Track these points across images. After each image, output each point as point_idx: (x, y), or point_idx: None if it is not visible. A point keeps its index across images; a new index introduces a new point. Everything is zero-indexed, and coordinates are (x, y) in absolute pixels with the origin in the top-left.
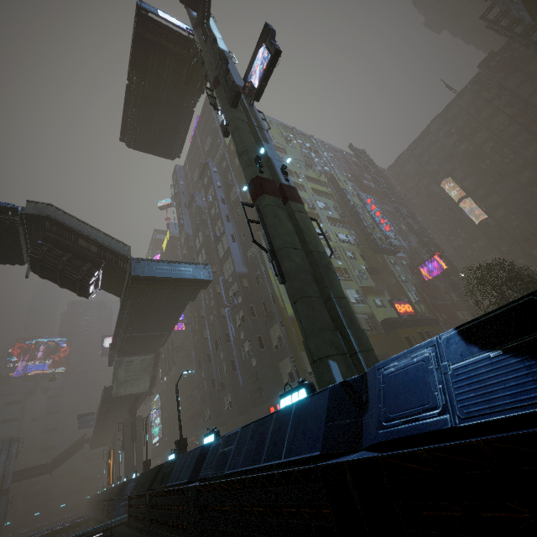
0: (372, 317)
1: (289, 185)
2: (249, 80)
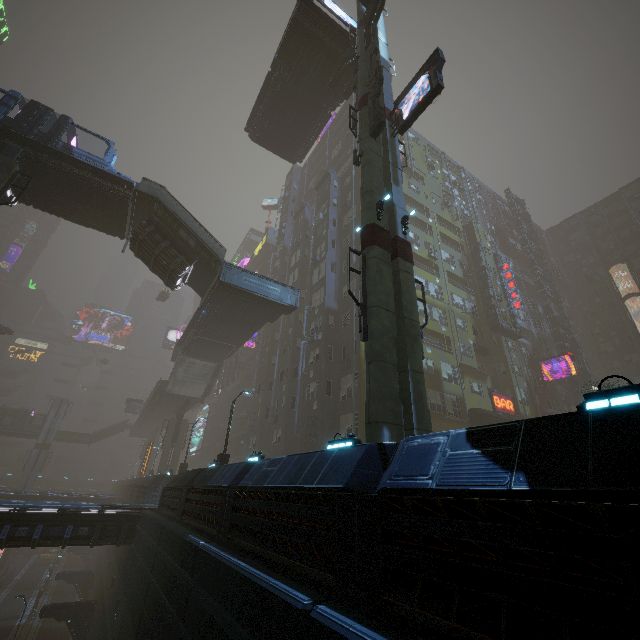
0: (460, 401)
1: (405, 239)
2: (400, 107)
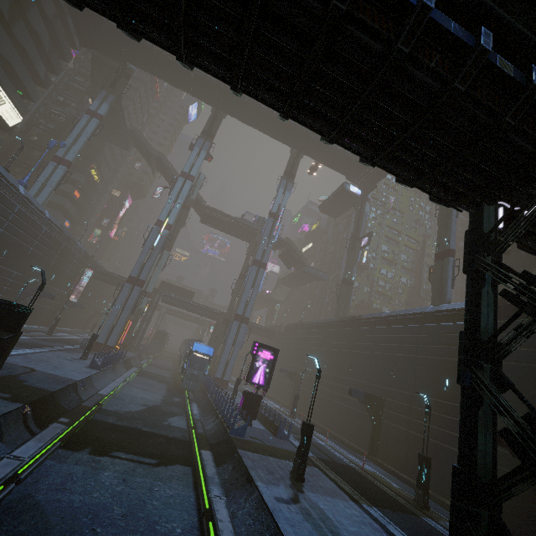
0: None
1: (353, 281)
2: (362, 241)
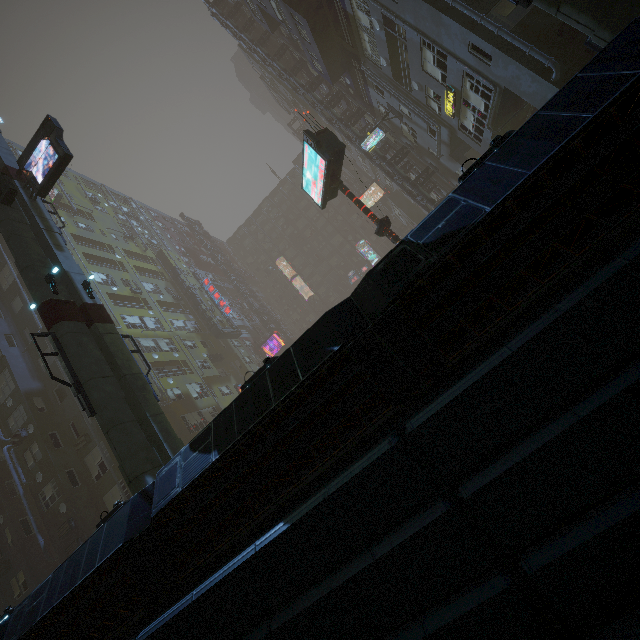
0: (217, 409)
1: (95, 302)
2: (28, 168)
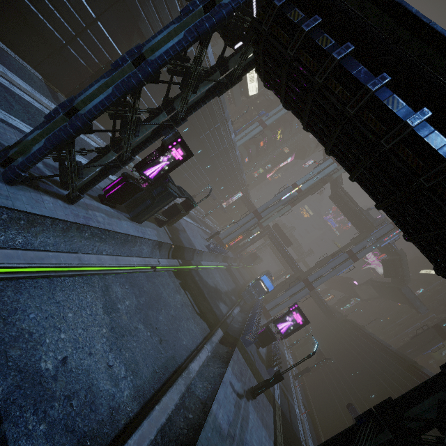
0: None
1: None
2: None
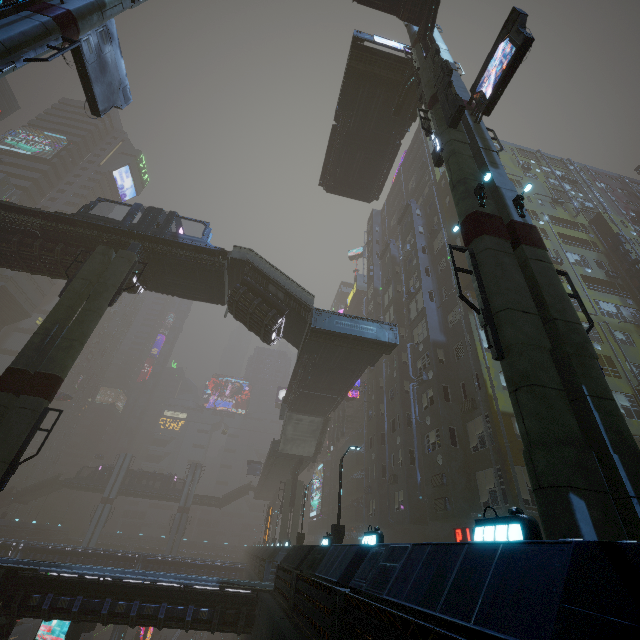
0: None
1: (525, 222)
2: (478, 89)
